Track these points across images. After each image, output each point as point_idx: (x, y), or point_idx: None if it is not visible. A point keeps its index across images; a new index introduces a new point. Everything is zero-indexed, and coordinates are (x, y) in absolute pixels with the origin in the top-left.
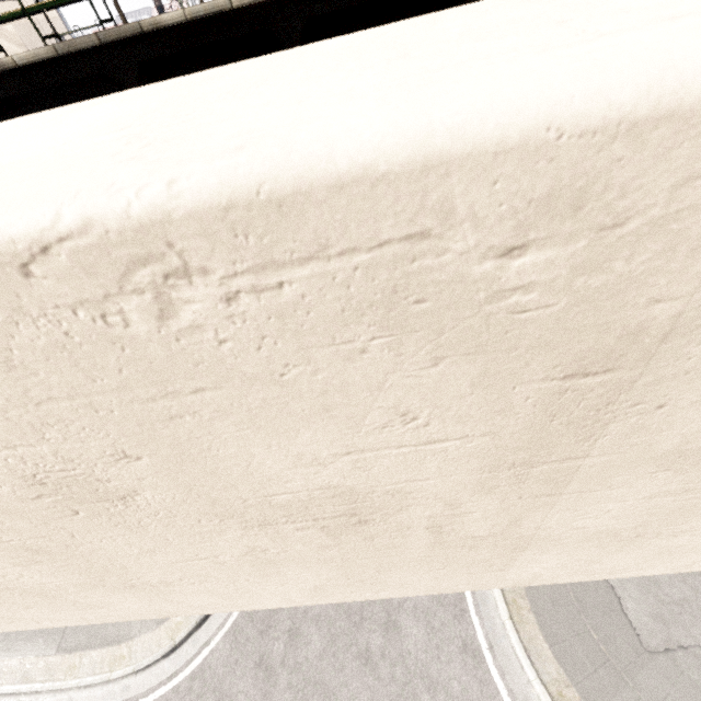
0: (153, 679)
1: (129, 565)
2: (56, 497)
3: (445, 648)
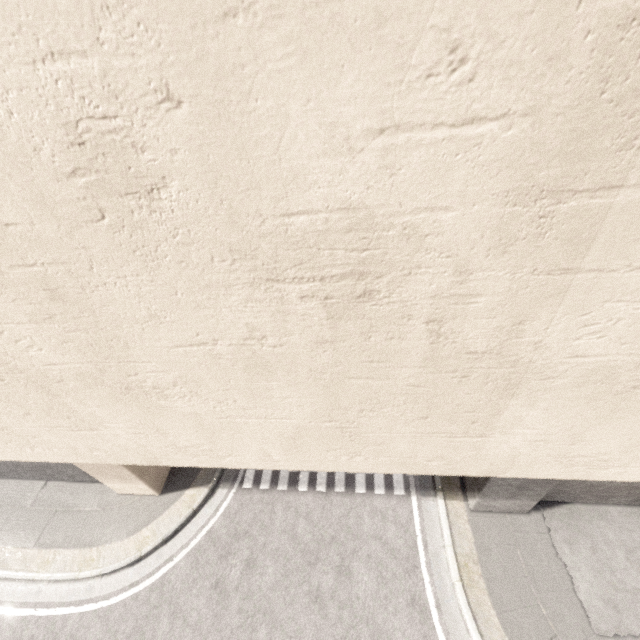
0: (116, 584)
1: (132, 343)
2: (89, 177)
3: (393, 599)
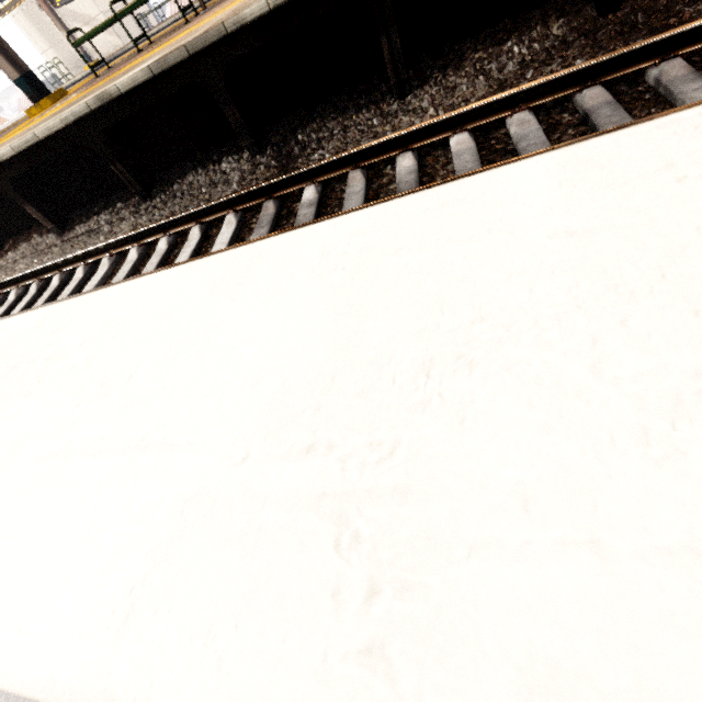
0: None
1: None
2: None
3: None
